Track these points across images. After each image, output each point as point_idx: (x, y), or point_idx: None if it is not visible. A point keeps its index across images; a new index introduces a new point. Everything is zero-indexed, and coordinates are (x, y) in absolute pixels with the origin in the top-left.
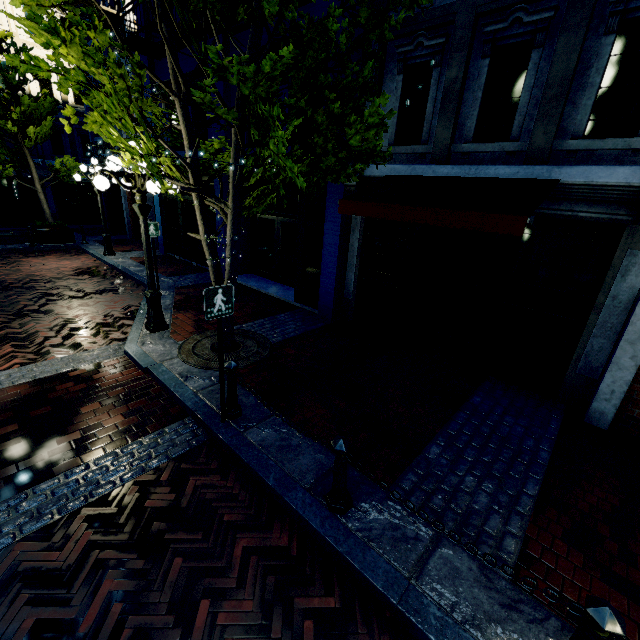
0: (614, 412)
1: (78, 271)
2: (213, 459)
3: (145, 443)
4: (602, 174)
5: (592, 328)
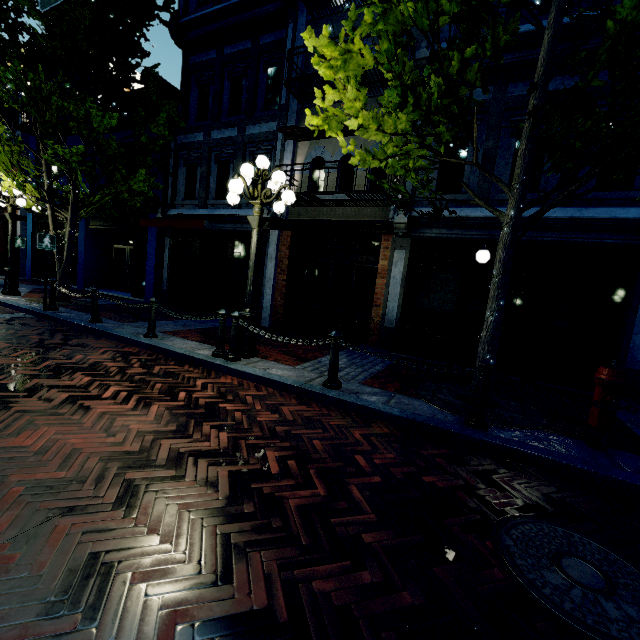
0: (269, 317)
1: None
2: (34, 319)
3: None
4: (251, 212)
5: (262, 281)
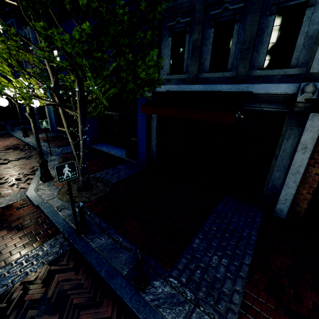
0: (287, 209)
1: (7, 147)
2: (71, 261)
3: (31, 255)
4: (273, 88)
5: (274, 167)
